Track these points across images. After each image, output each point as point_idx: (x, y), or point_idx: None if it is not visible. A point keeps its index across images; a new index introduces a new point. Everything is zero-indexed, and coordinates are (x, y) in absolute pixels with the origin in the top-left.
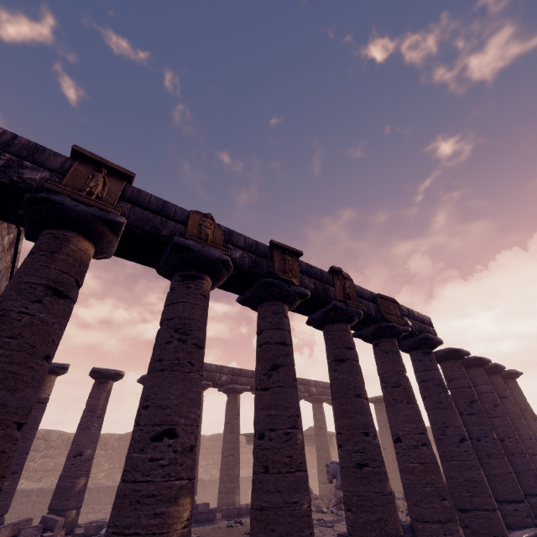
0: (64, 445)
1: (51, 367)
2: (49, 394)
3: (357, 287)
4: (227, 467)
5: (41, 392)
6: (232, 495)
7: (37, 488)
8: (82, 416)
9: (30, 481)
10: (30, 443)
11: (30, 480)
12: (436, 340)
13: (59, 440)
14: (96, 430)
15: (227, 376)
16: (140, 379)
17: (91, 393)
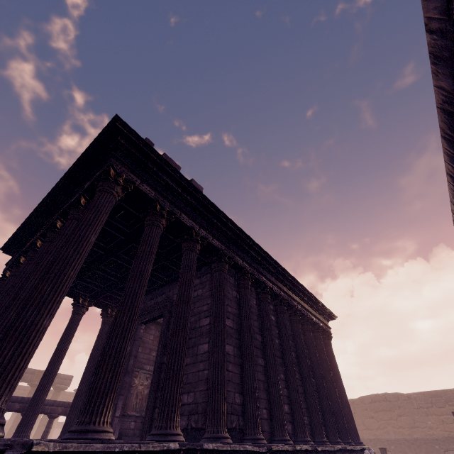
0: None
1: None
2: None
3: (28, 369)
4: None
5: None
6: None
7: None
8: None
9: None
10: None
11: None
12: (63, 387)
13: None
14: None
15: None
16: None
17: None
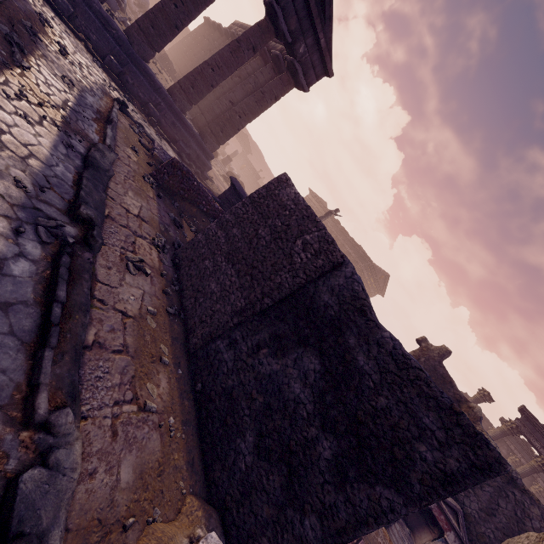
0: None
1: None
2: None
3: None
4: None
5: None
6: None
7: None
8: None
9: None
10: None
11: None
12: None
13: None
14: None
15: None
16: None
17: None
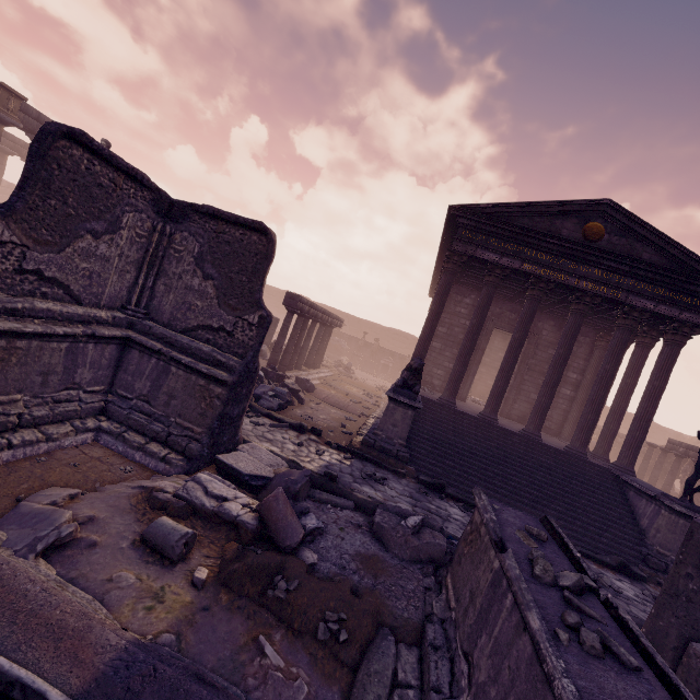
0: None
1: None
2: None
3: None
4: None
5: None
6: None
7: None
8: None
9: None
10: None
11: None
12: None
13: None
14: None
15: None
16: None
17: None
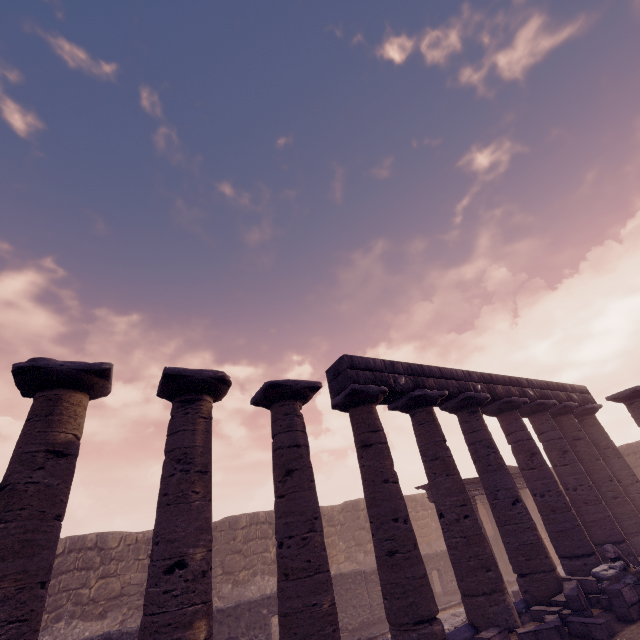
0: (130, 552)
1: (69, 369)
2: (76, 436)
3: None
4: (468, 542)
5: (55, 429)
6: (500, 596)
7: (99, 636)
8: (163, 475)
9: (87, 620)
10: (47, 556)
11: (87, 618)
12: None
13: (121, 546)
14: (203, 502)
15: (405, 377)
16: (260, 393)
17: (172, 424)
